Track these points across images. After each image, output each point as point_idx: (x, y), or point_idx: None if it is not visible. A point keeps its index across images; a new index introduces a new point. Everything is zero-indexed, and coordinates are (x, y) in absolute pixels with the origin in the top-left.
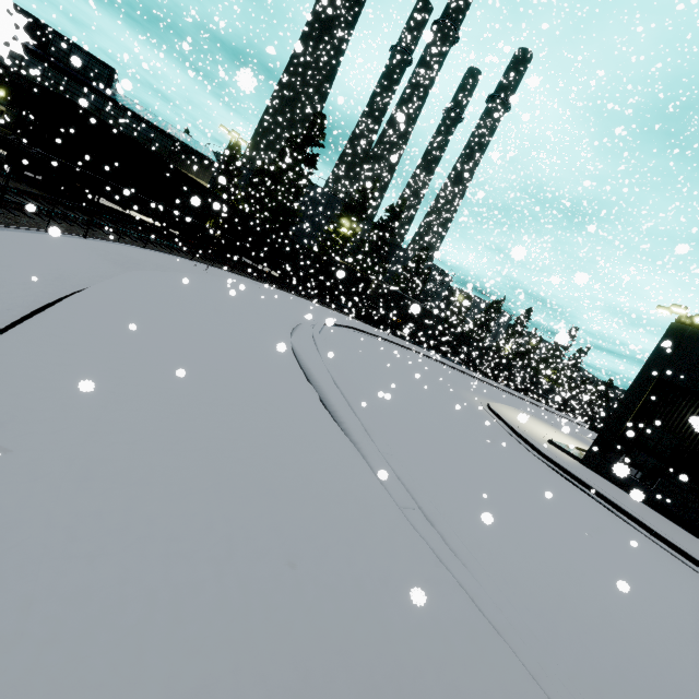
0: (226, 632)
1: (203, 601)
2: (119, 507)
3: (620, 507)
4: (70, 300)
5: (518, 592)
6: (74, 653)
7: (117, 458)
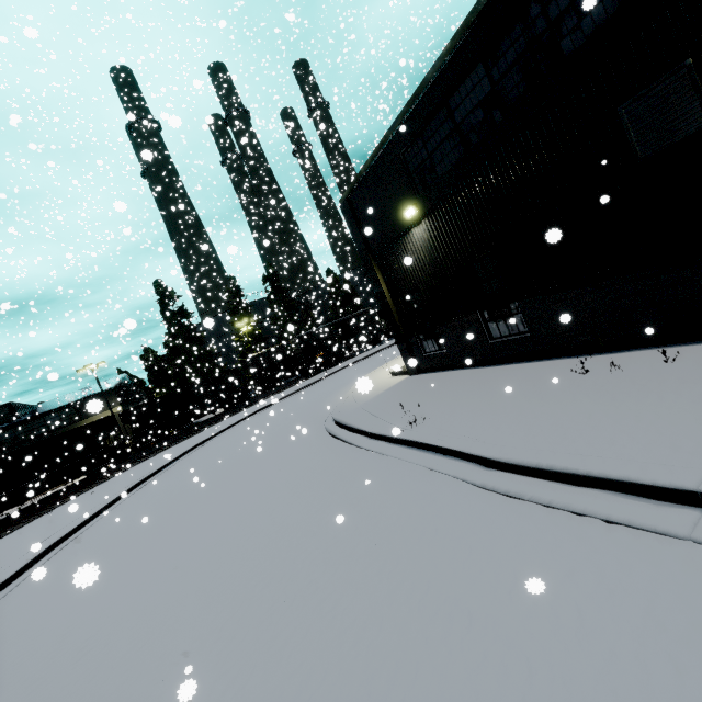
0: None
1: None
2: None
3: (353, 428)
4: None
5: None
6: None
7: None
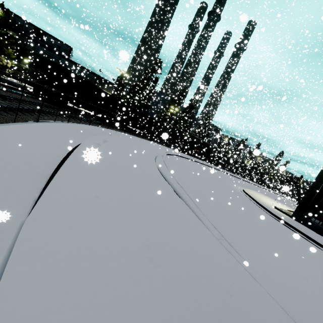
0: (168, 287)
1: (157, 275)
2: (119, 238)
3: (312, 239)
4: (74, 153)
5: (271, 276)
6: (124, 291)
7: (112, 219)
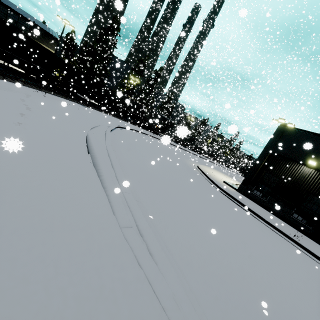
0: None
1: None
2: None
3: (252, 210)
4: None
5: (193, 270)
6: None
7: None
